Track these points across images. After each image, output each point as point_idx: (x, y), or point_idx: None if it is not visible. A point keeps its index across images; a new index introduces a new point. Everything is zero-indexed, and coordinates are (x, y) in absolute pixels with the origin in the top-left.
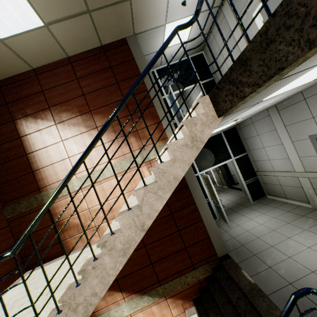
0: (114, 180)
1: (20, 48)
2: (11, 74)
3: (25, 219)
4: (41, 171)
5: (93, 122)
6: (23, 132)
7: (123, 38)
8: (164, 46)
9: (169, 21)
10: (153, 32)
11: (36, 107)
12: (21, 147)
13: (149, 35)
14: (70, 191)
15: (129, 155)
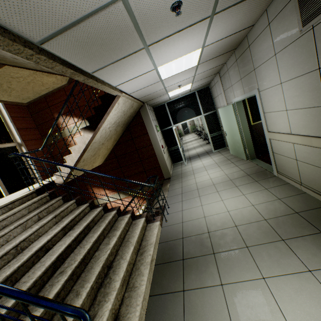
0: None
1: None
2: None
3: None
4: None
5: None
6: None
7: None
8: None
9: None
10: None
11: None
12: None
13: None
14: None
15: None
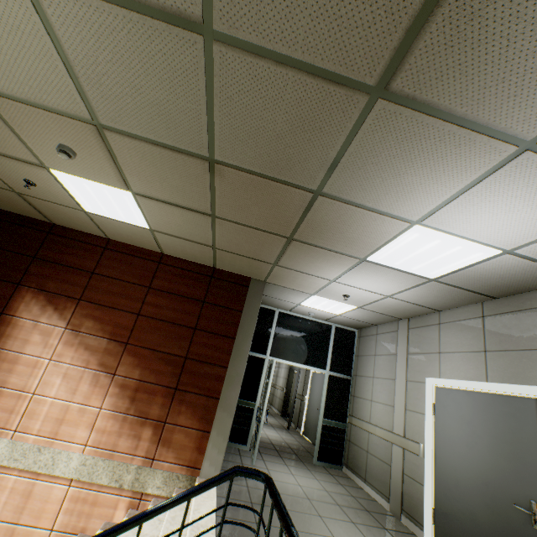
0: (61, 488)
1: (105, 224)
2: (76, 228)
3: None
4: None
5: (117, 361)
6: (14, 309)
7: (248, 276)
8: (195, 493)
9: (320, 295)
10: (293, 291)
11: (65, 287)
12: None
13: (286, 290)
14: None
15: (121, 456)
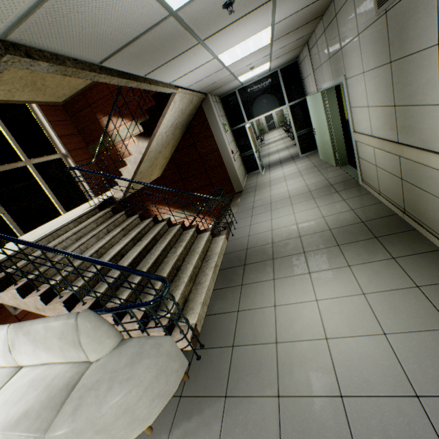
0: None
1: None
2: None
3: None
4: None
5: None
6: None
7: None
8: None
9: None
10: None
11: None
12: None
13: None
14: None
15: None
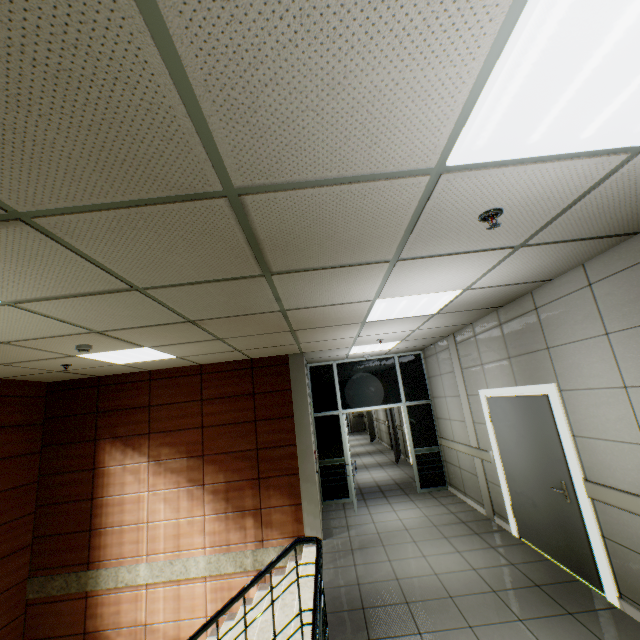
0: (200, 585)
1: (140, 365)
2: (118, 373)
3: (51, 607)
4: (102, 532)
5: (201, 473)
6: (102, 461)
7: (285, 354)
8: (272, 565)
9: (358, 345)
10: (333, 350)
11: (133, 428)
12: (91, 484)
13: (326, 351)
14: (130, 582)
15: (236, 547)
